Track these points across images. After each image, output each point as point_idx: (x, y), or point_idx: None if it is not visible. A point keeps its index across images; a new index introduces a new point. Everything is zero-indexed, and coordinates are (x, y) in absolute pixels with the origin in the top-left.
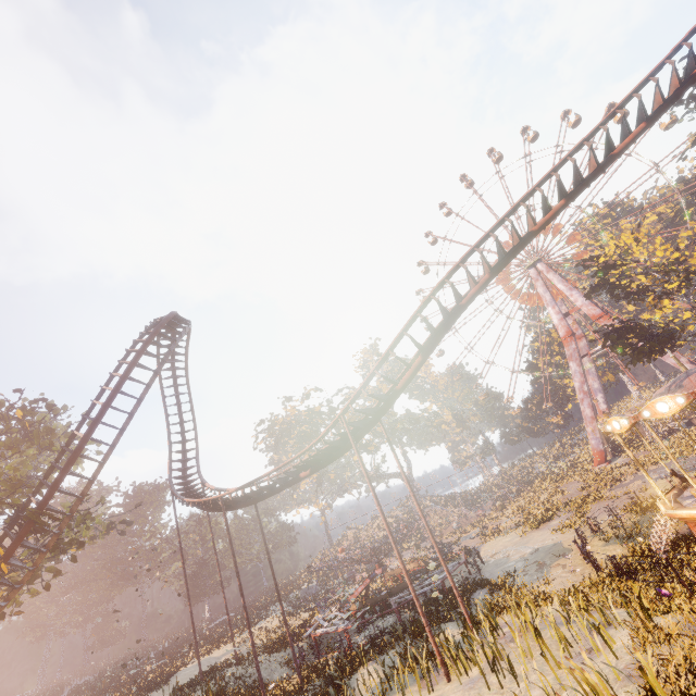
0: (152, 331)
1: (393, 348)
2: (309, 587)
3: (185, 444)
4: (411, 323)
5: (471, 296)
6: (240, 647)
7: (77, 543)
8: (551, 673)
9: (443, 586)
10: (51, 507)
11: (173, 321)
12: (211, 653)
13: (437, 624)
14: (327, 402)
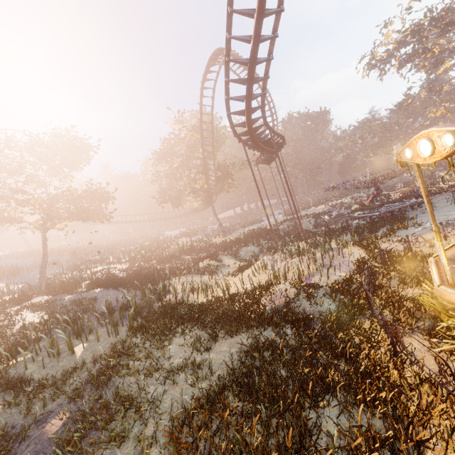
0: (201, 82)
1: (228, 107)
2: (404, 177)
3: (272, 116)
4: (227, 85)
5: (253, 36)
6: (323, 208)
7: (230, 174)
8: (265, 277)
9: (383, 215)
10: (208, 168)
11: (211, 64)
12: (317, 207)
13: (345, 236)
14: (425, 14)
